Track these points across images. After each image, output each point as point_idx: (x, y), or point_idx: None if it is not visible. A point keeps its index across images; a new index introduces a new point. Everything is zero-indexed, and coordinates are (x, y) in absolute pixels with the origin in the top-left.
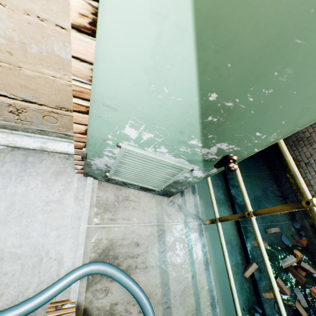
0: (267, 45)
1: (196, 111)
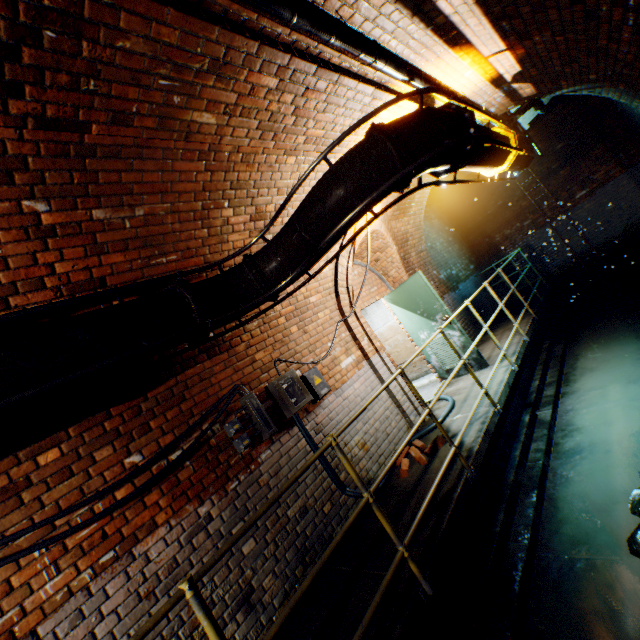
0: (411, 301)
1: (421, 317)
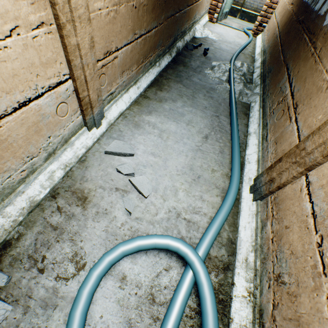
0: None
1: None
